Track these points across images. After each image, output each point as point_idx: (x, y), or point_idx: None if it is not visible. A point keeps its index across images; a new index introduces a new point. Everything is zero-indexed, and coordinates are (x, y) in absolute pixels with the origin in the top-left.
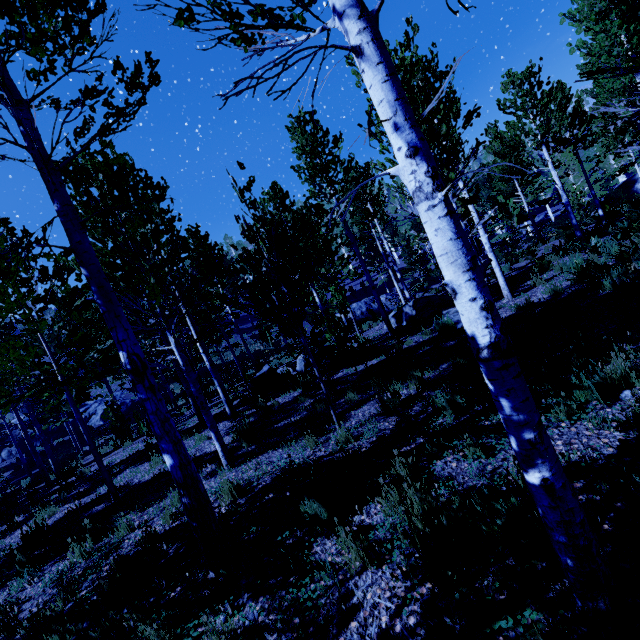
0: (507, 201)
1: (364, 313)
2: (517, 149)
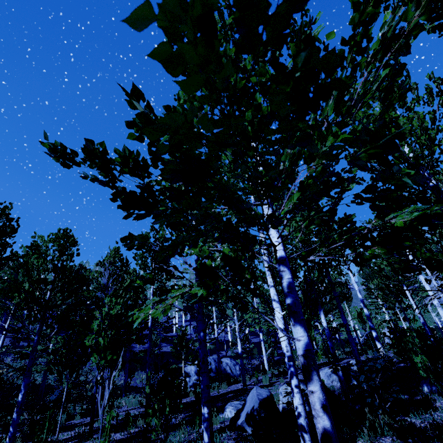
0: (361, 311)
1: (213, 370)
2: (388, 279)
